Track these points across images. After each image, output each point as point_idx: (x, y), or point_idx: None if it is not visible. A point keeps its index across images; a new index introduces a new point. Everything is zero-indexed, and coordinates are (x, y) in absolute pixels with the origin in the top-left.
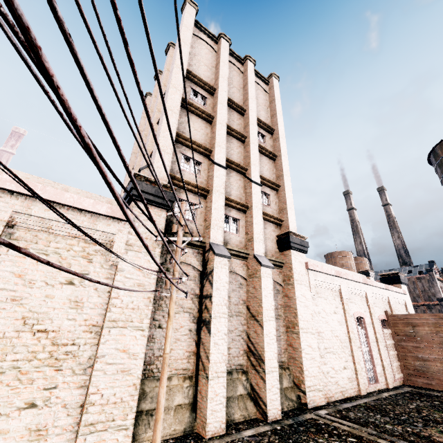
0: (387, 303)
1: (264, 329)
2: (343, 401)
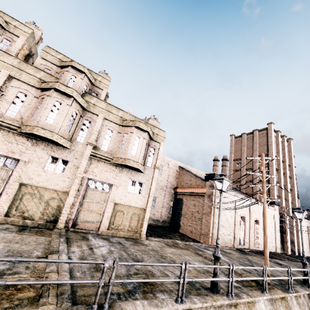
0: None
1: (294, 235)
2: (307, 256)
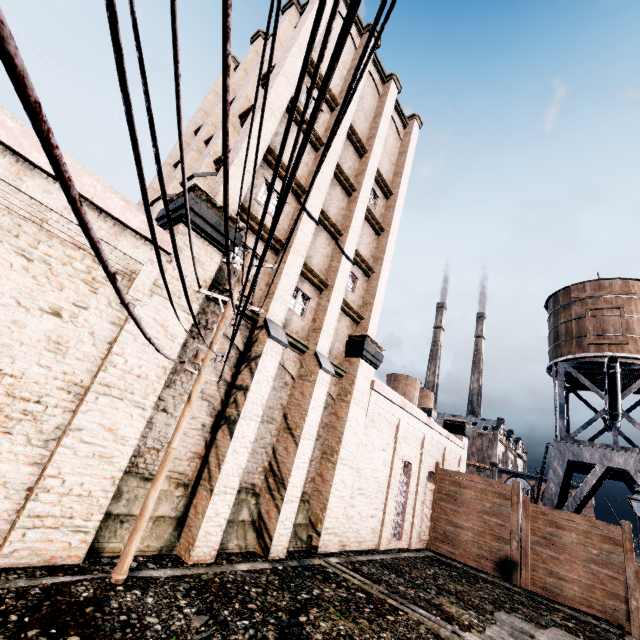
0: (442, 454)
1: (299, 448)
2: (359, 552)
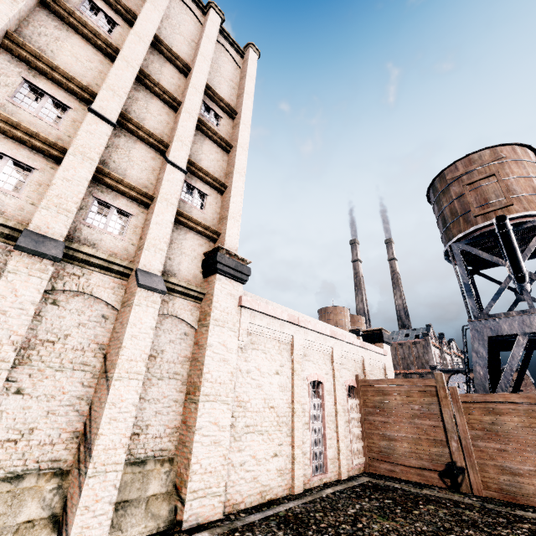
0: (362, 365)
1: (111, 393)
2: (257, 508)
